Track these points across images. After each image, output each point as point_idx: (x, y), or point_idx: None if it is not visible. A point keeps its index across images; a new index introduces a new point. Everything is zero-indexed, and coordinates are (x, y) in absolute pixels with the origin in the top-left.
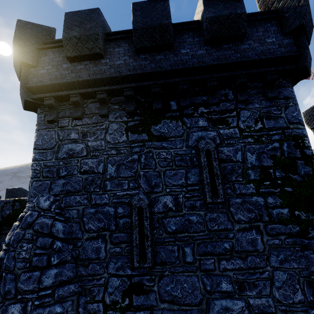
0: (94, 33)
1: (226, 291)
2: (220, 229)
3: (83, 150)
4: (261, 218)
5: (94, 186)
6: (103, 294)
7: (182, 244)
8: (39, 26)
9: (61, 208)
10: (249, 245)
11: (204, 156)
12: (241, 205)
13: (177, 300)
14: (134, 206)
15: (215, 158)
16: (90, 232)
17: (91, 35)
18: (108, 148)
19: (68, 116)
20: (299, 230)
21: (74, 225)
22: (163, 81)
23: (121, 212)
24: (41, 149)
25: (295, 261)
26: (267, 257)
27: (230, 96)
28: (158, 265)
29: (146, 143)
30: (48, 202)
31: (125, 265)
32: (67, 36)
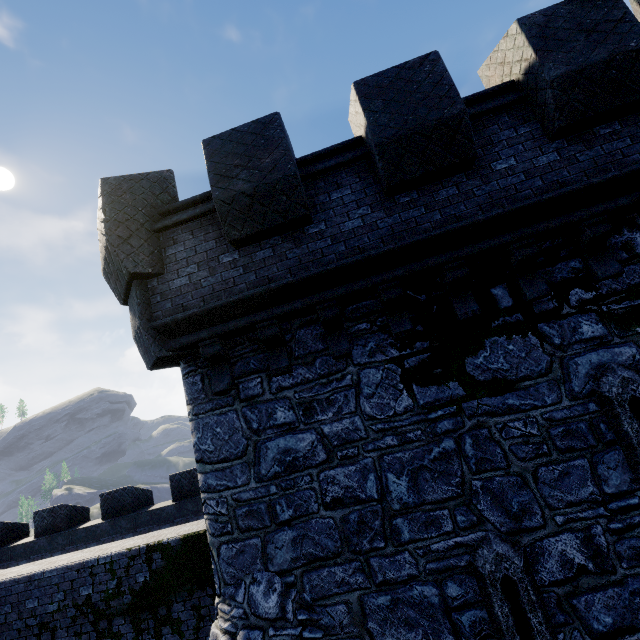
0: (287, 175)
1: None
2: None
3: (316, 449)
4: None
5: (370, 535)
6: None
7: None
8: (143, 179)
9: (305, 605)
10: None
11: (631, 417)
12: None
13: None
14: (489, 578)
15: None
16: None
17: (281, 181)
18: (375, 434)
19: (256, 370)
20: None
21: None
22: (472, 249)
23: (457, 595)
24: (217, 462)
25: None
26: None
27: (639, 247)
28: None
29: (465, 405)
30: (275, 597)
31: None
32: (226, 196)
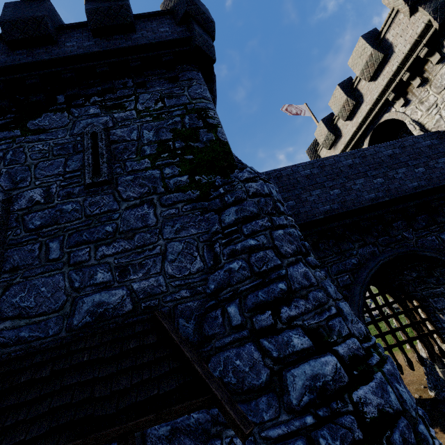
0: None
1: (102, 282)
2: (102, 212)
3: None
4: (156, 191)
5: None
6: None
7: (47, 239)
8: None
9: None
10: (138, 222)
11: (89, 138)
12: (132, 182)
13: (28, 313)
14: None
15: (102, 139)
16: None
17: None
18: None
19: None
20: (200, 194)
21: None
22: (41, 71)
23: None
24: None
25: (194, 227)
26: (160, 230)
27: (129, 84)
28: (6, 272)
29: (18, 139)
30: None
31: None
32: None
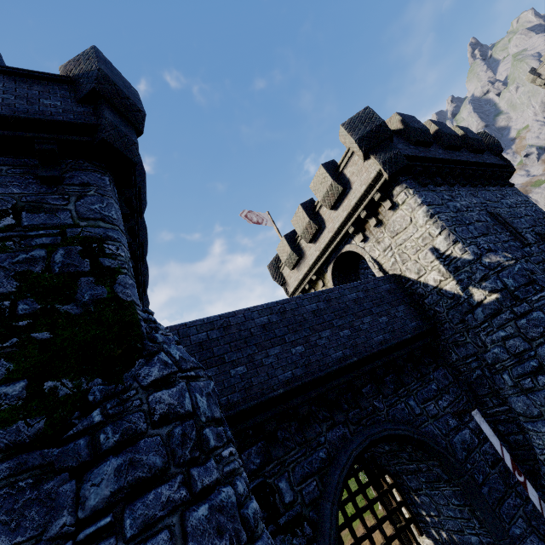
0: None
1: None
2: None
3: None
4: None
5: None
6: None
7: None
8: None
9: None
10: None
11: None
12: None
13: None
14: None
15: None
16: None
17: None
18: None
19: None
20: (44, 428)
21: None
22: None
23: None
24: None
25: (4, 529)
26: None
27: None
28: None
29: None
30: None
31: None
32: None
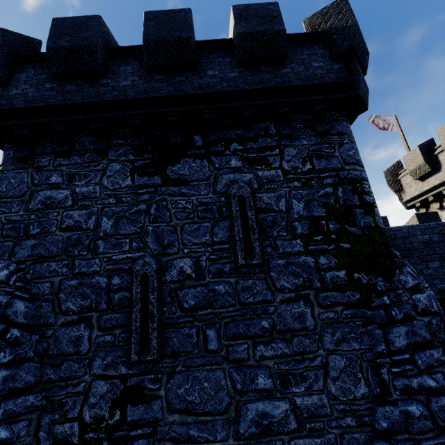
0: (91, 44)
1: (264, 388)
2: (257, 301)
3: (68, 199)
4: (311, 284)
5: (80, 247)
6: (81, 408)
7: (203, 324)
8: (17, 35)
9: (25, 281)
10: (295, 322)
11: (237, 204)
12: (284, 268)
13: (194, 409)
14: (136, 273)
15: (251, 207)
16: (67, 315)
17: (87, 47)
18: (105, 196)
19: (49, 153)
20: (360, 299)
21: (44, 305)
22: (183, 108)
23: (117, 284)
24: (4, 198)
25: (356, 340)
26: (319, 337)
27: (271, 130)
28: (168, 357)
29: (159, 188)
30: (6, 271)
31: (119, 360)
32: (53, 46)
